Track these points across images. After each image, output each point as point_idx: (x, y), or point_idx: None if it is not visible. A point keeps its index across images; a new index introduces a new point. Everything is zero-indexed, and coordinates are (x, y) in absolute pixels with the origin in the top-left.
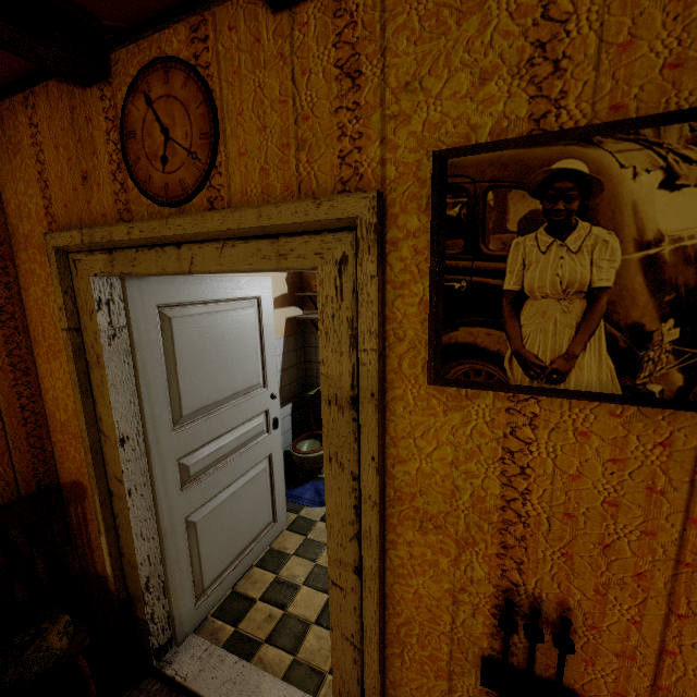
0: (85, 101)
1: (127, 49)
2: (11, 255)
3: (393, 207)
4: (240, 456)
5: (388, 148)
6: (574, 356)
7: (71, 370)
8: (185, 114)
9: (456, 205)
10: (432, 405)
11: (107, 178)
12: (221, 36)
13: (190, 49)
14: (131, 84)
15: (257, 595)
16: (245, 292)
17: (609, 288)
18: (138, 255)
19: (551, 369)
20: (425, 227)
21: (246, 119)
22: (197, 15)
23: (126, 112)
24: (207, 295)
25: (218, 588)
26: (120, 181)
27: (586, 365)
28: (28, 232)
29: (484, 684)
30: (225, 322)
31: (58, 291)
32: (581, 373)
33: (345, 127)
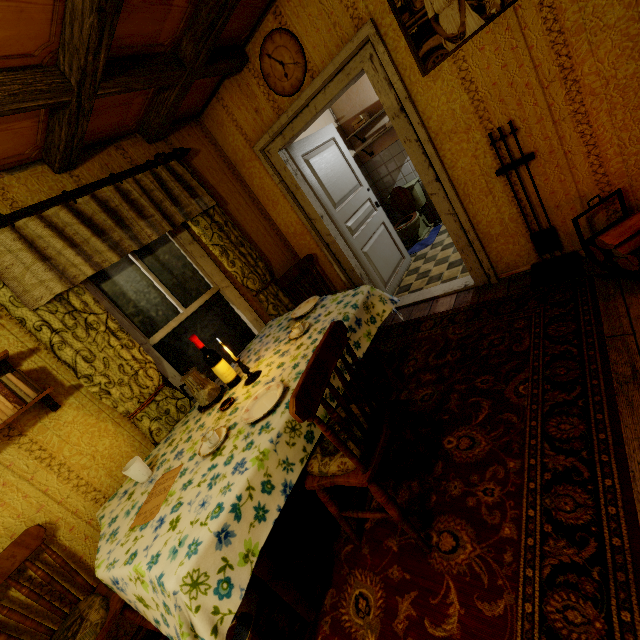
0: (243, 78)
1: (251, 42)
2: (239, 174)
3: (378, 21)
4: (369, 223)
5: (366, 0)
6: (464, 23)
7: (289, 200)
8: (286, 50)
9: (399, 2)
10: (429, 85)
11: (266, 103)
12: (286, 8)
13: (276, 23)
14: (260, 55)
15: (412, 281)
16: (326, 137)
17: None
18: (293, 125)
19: (459, 34)
20: (392, 19)
21: (310, 32)
22: (273, 7)
23: (262, 69)
24: (314, 145)
25: (392, 284)
26: (271, 100)
27: (469, 23)
28: (242, 157)
29: (498, 175)
30: (327, 156)
31: (268, 169)
32: (469, 27)
33: (347, 5)
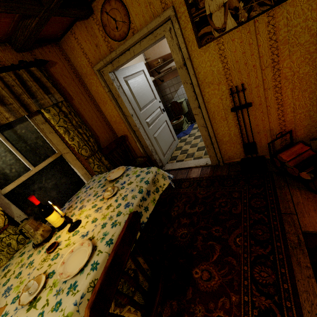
0: (89, 23)
1: (96, 1)
2: (83, 81)
3: (177, 8)
4: (158, 120)
5: None
6: (225, 22)
7: (113, 102)
8: (118, 12)
9: None
10: (201, 54)
11: (103, 42)
12: None
13: None
14: (101, 11)
15: (178, 154)
16: (139, 69)
17: (227, 1)
18: (119, 59)
19: (222, 28)
20: (185, 9)
21: (134, 4)
22: None
23: (102, 20)
24: (131, 72)
25: (167, 155)
26: (107, 41)
27: (228, 23)
28: (86, 72)
29: (232, 111)
30: (138, 80)
31: (102, 82)
32: (228, 25)
33: None
